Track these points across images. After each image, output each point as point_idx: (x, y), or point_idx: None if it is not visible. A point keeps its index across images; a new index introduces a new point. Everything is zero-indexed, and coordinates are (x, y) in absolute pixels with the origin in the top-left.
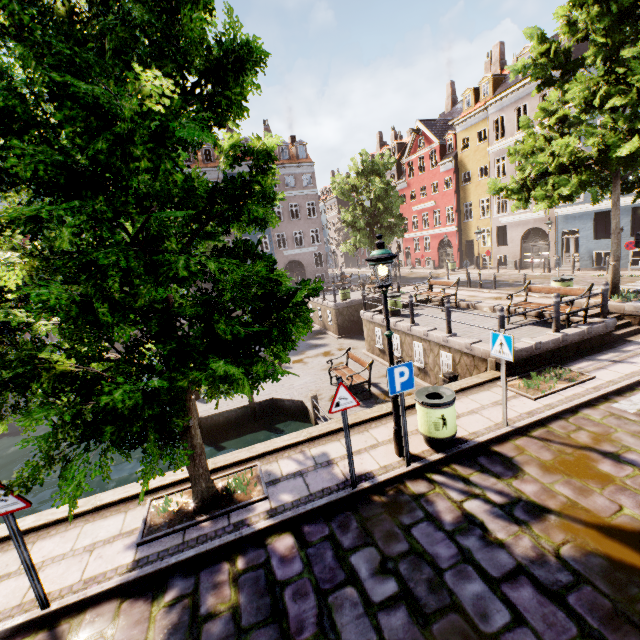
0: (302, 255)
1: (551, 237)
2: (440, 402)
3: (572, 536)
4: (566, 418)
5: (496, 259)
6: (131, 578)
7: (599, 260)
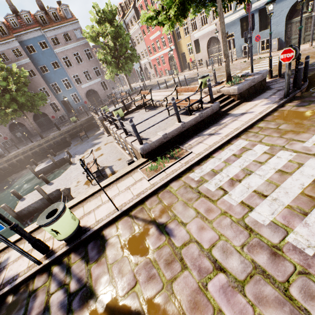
0: (93, 85)
1: (221, 41)
2: (44, 223)
3: None
4: (158, 193)
5: (197, 62)
6: None
7: None
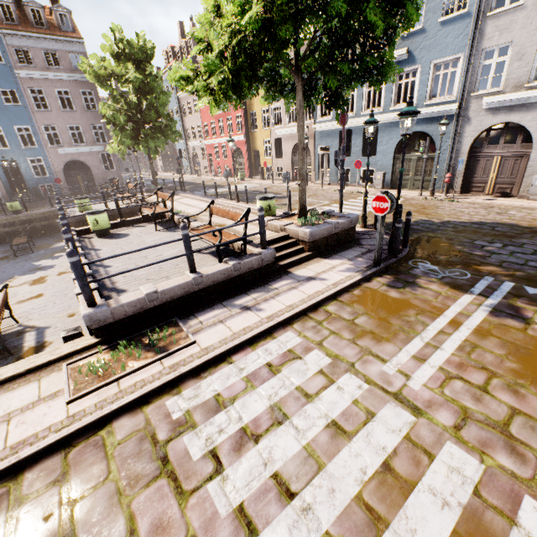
0: (85, 155)
1: (312, 152)
2: None
3: None
4: (74, 446)
5: (275, 170)
6: None
7: None
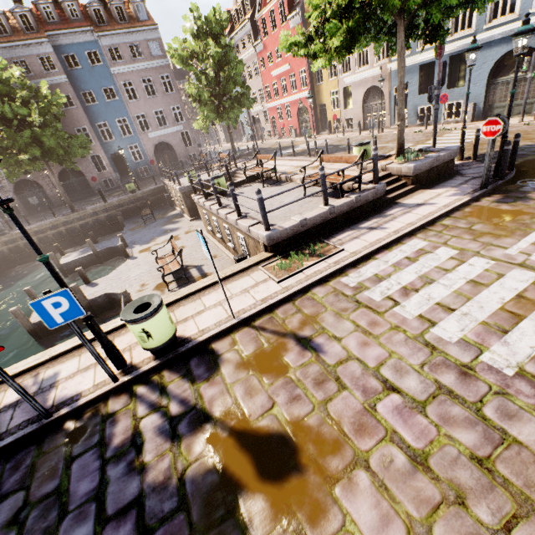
0: (168, 136)
1: (386, 95)
2: (135, 318)
3: (209, 449)
4: (295, 300)
5: (344, 122)
6: None
7: (429, 115)
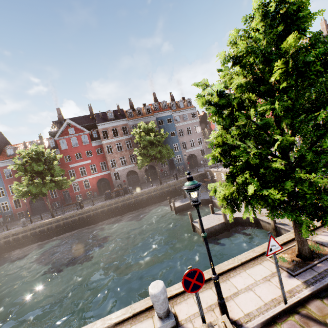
0: (194, 151)
1: None
2: None
3: None
4: None
5: None
6: (315, 289)
7: None
